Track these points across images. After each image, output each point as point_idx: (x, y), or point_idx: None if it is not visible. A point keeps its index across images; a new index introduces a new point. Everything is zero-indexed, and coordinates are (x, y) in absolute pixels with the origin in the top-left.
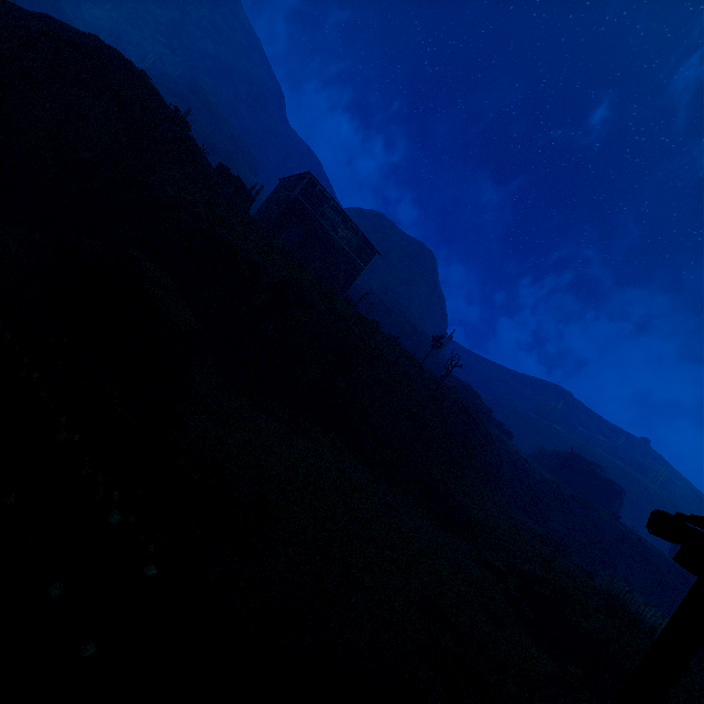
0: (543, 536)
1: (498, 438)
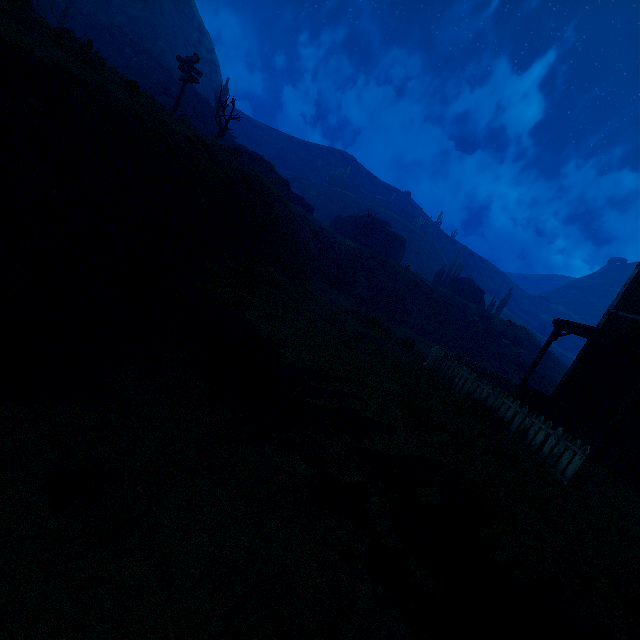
0: (358, 311)
1: (301, 215)
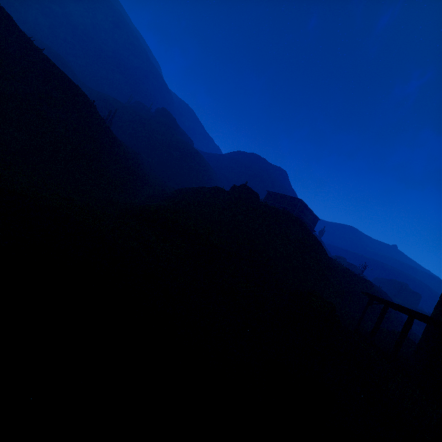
0: None
1: None
